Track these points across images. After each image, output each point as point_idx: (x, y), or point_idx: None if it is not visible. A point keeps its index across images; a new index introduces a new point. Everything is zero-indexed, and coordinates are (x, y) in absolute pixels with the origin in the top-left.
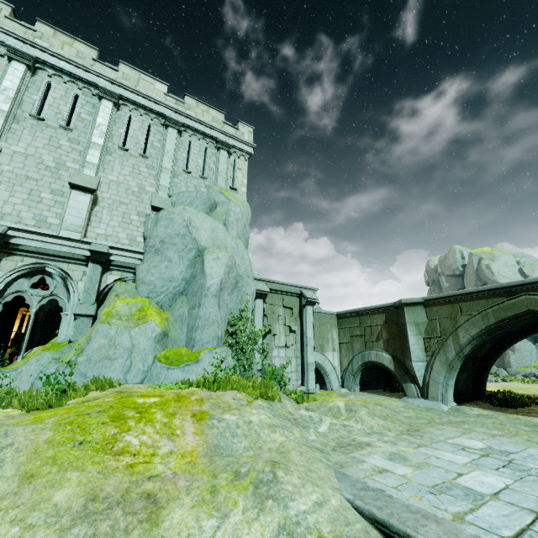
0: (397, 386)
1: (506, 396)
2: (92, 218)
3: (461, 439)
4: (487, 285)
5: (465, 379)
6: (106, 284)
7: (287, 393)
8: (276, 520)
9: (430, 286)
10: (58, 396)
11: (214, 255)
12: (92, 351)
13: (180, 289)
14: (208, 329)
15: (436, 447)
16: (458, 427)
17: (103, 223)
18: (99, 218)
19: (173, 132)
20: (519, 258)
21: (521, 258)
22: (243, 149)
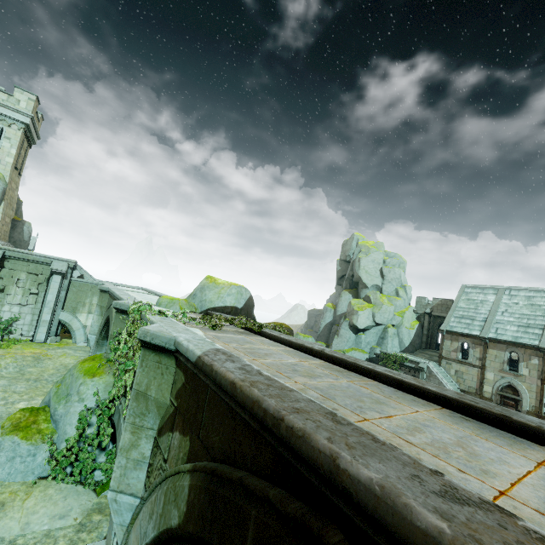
0: None
1: None
2: None
3: None
4: (354, 276)
5: None
6: None
7: (5, 340)
8: None
9: None
10: None
11: None
12: None
13: None
14: None
15: None
16: (12, 383)
17: None
18: None
19: None
20: (387, 258)
21: (388, 258)
22: (14, 118)
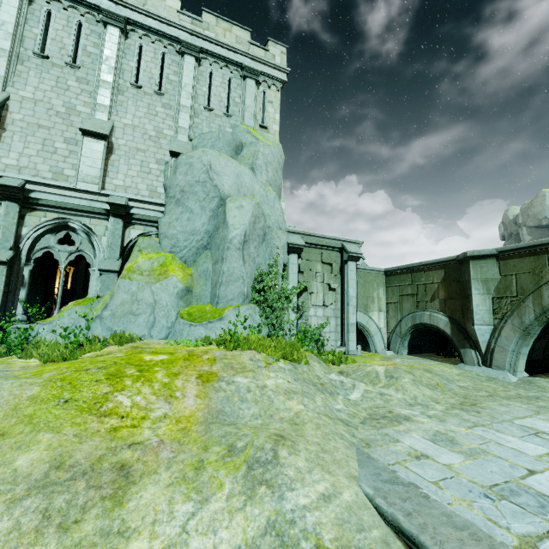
0: (453, 350)
1: None
2: (108, 168)
3: (534, 420)
4: None
5: (543, 347)
6: (129, 239)
7: (324, 354)
8: (266, 514)
9: (506, 240)
10: (72, 349)
11: (237, 204)
12: (116, 306)
13: (203, 243)
14: (233, 286)
15: (498, 429)
16: (530, 404)
17: (121, 173)
18: (116, 168)
19: (190, 60)
20: None
21: None
22: (274, 76)
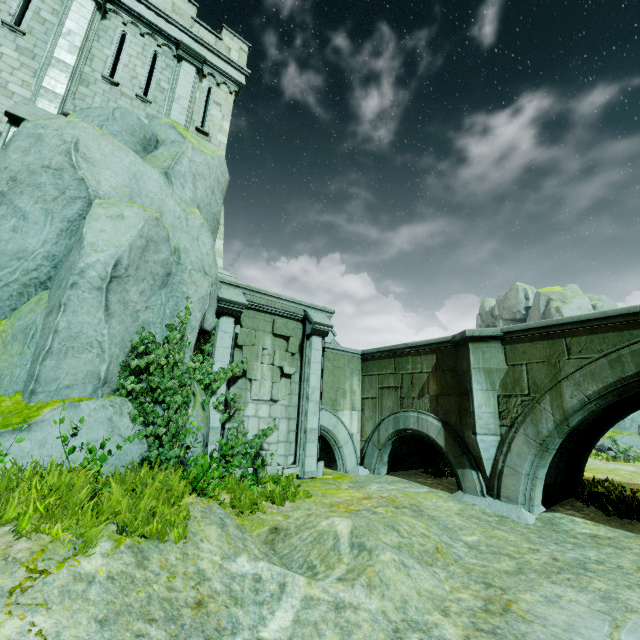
0: (442, 464)
1: (628, 498)
2: None
3: None
4: None
5: (555, 464)
6: None
7: (264, 480)
8: None
9: None
10: None
11: (114, 211)
12: None
13: (39, 276)
14: (76, 359)
15: None
16: (586, 589)
17: None
18: None
19: (86, 3)
20: (596, 301)
21: (598, 301)
22: (226, 72)
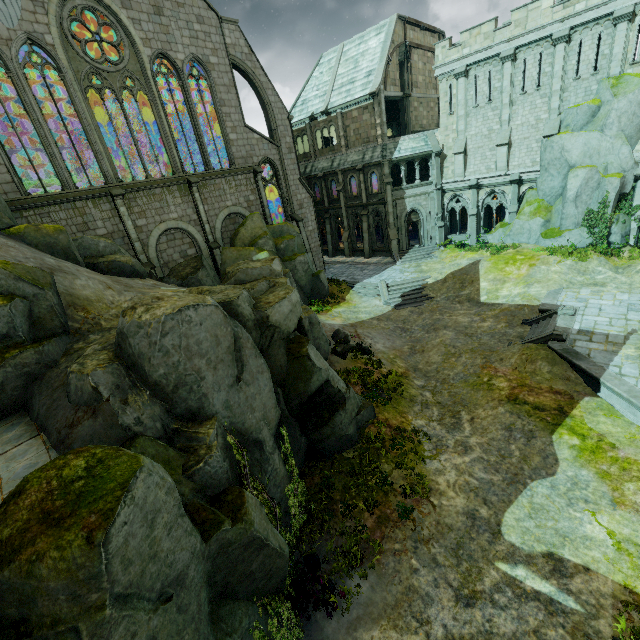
0: None
1: None
2: (510, 157)
3: None
4: None
5: None
6: (522, 192)
7: None
8: (524, 290)
9: None
10: (498, 252)
11: (575, 174)
12: (514, 231)
13: (559, 193)
14: (569, 220)
15: (632, 294)
16: None
17: (516, 157)
18: (513, 155)
19: (560, 48)
20: None
21: None
22: None
